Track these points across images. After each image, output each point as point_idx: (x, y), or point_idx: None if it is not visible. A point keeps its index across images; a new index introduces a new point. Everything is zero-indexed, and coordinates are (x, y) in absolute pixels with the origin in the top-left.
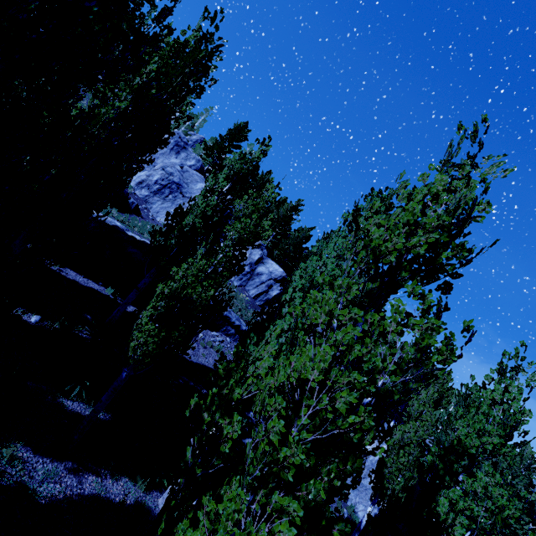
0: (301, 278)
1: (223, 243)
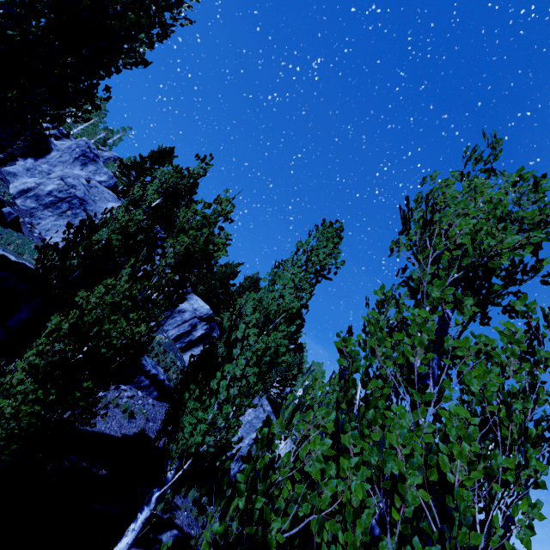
0: (255, 311)
1: (159, 262)
